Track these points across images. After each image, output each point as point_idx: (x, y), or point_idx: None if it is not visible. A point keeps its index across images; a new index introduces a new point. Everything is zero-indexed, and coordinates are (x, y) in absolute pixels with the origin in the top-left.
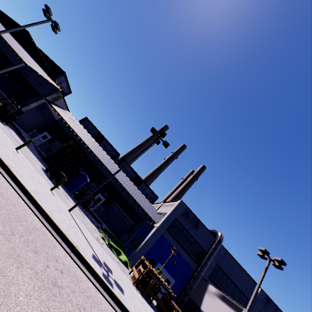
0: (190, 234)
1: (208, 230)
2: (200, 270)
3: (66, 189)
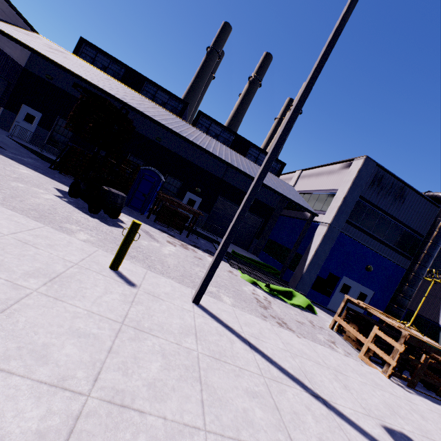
0: (391, 215)
1: (424, 197)
2: (422, 268)
3: (133, 211)
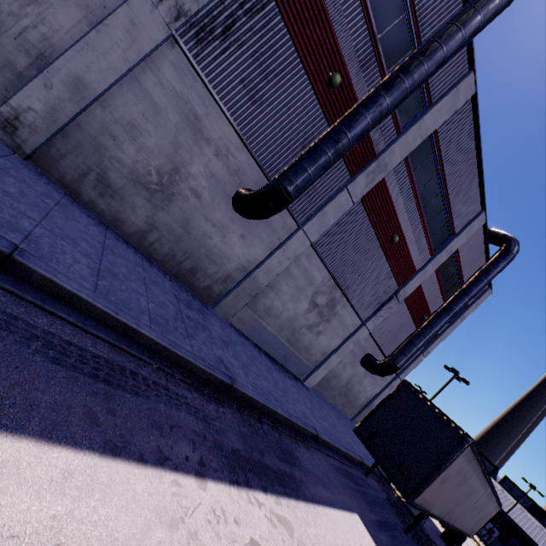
0: None
1: None
2: None
3: None
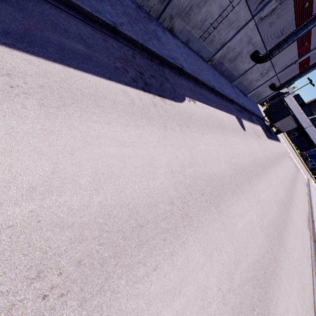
0: None
1: None
2: None
3: None
